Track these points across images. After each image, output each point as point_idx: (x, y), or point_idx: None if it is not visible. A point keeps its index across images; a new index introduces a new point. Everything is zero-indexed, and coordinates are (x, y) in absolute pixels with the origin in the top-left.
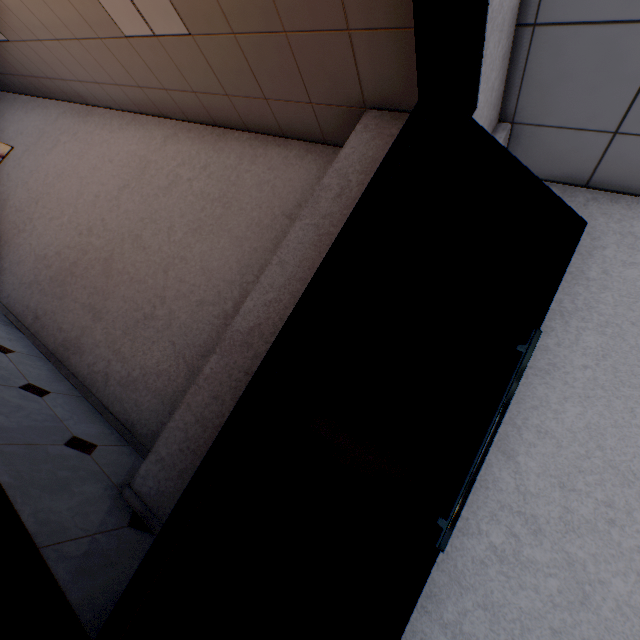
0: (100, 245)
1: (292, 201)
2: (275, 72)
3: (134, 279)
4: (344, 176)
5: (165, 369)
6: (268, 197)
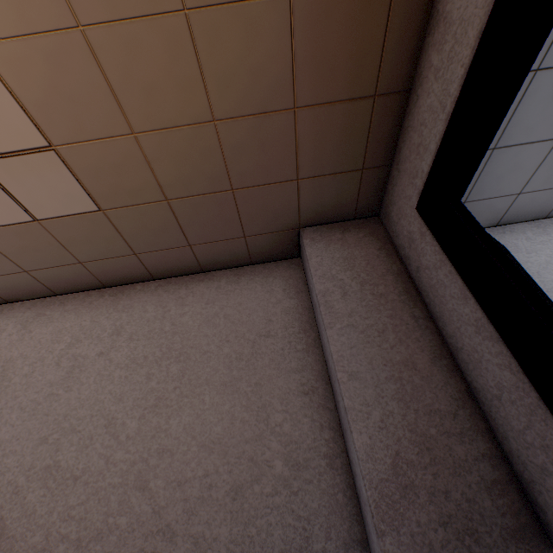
0: None
1: (259, 320)
2: (210, 221)
3: (84, 539)
4: (333, 278)
5: None
6: (228, 328)
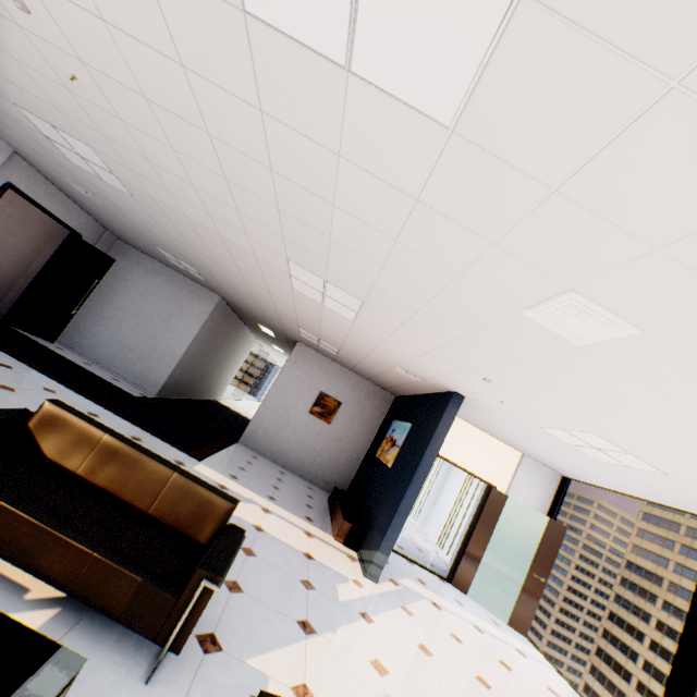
0: None
1: (53, 230)
2: None
3: None
4: (65, 234)
5: (2, 283)
6: (43, 226)
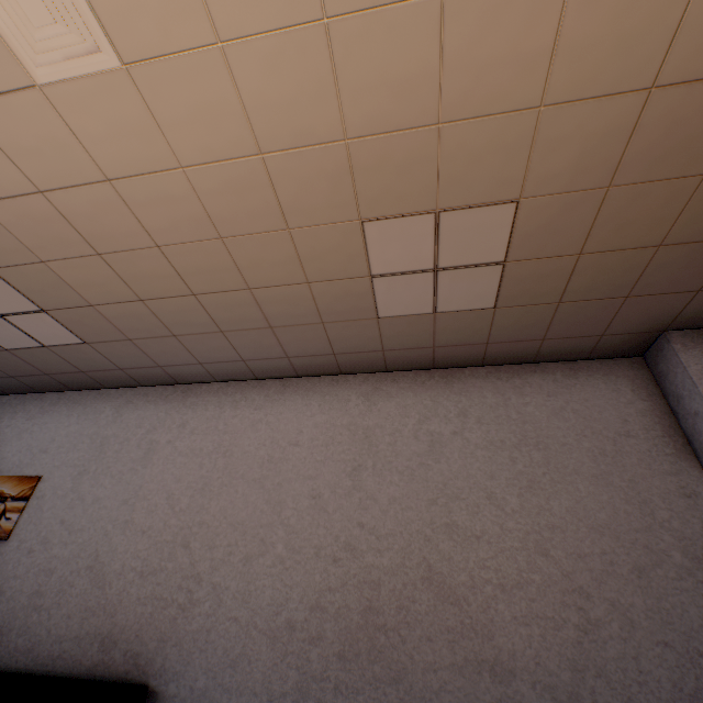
0: (392, 562)
1: (612, 419)
2: (581, 321)
3: (506, 585)
4: None
5: (695, 688)
6: (581, 423)
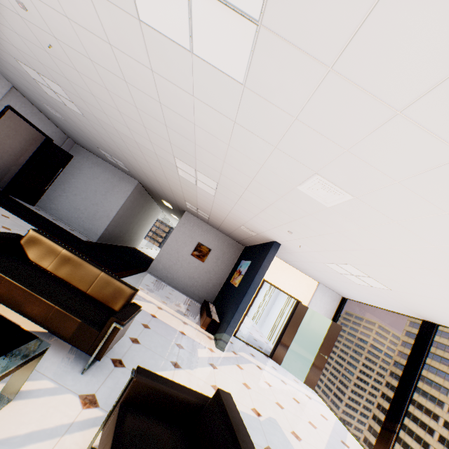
0: None
1: (35, 136)
2: None
3: None
4: (43, 139)
5: (2, 168)
6: (29, 133)
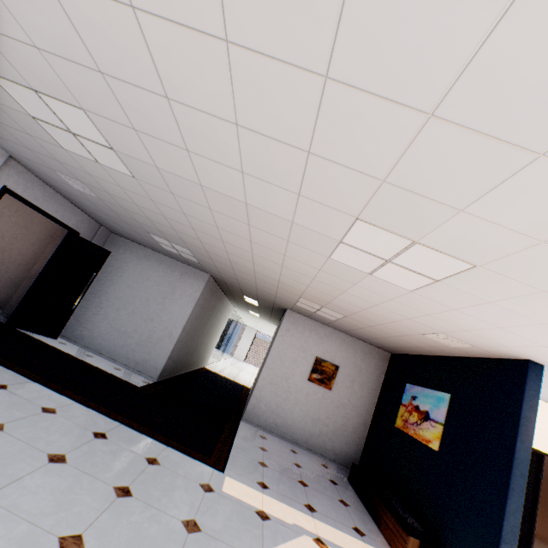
0: None
1: (54, 232)
2: None
3: None
4: (64, 233)
5: (8, 286)
6: (45, 229)
